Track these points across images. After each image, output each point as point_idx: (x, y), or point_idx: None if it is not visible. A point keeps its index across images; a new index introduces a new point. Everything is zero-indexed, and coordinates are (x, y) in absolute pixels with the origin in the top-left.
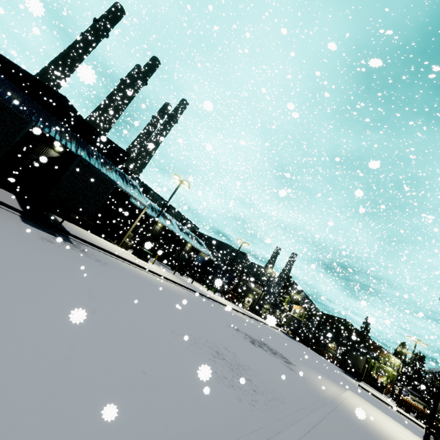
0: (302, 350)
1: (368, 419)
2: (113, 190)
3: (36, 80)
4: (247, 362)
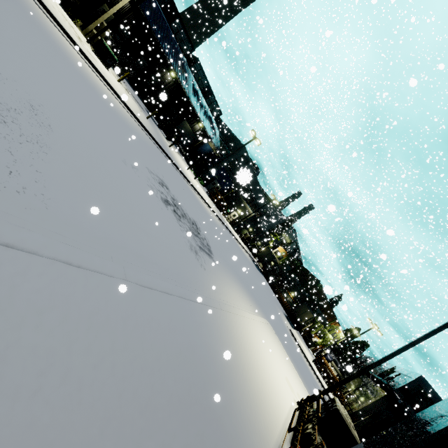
0: (257, 277)
1: (248, 346)
2: None
3: None
4: (63, 152)
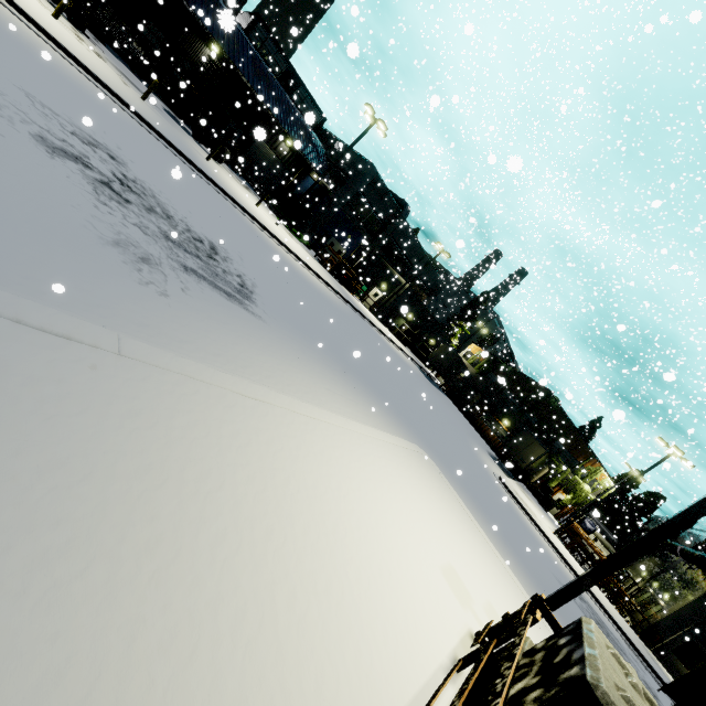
0: (423, 390)
1: (252, 474)
2: None
3: None
4: None
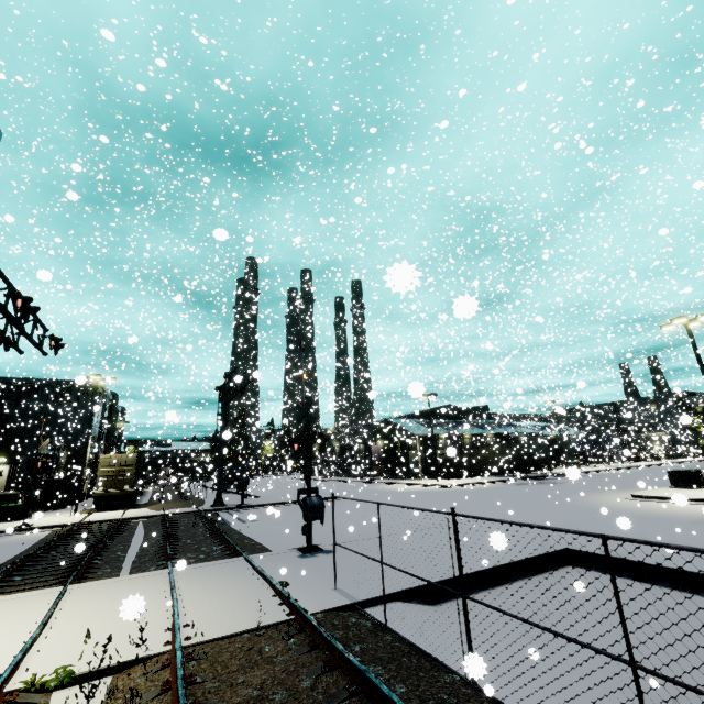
0: None
1: None
2: (498, 437)
3: (439, 408)
4: None
